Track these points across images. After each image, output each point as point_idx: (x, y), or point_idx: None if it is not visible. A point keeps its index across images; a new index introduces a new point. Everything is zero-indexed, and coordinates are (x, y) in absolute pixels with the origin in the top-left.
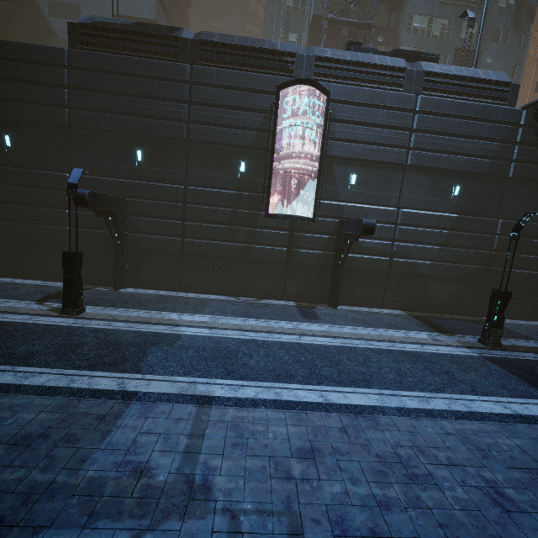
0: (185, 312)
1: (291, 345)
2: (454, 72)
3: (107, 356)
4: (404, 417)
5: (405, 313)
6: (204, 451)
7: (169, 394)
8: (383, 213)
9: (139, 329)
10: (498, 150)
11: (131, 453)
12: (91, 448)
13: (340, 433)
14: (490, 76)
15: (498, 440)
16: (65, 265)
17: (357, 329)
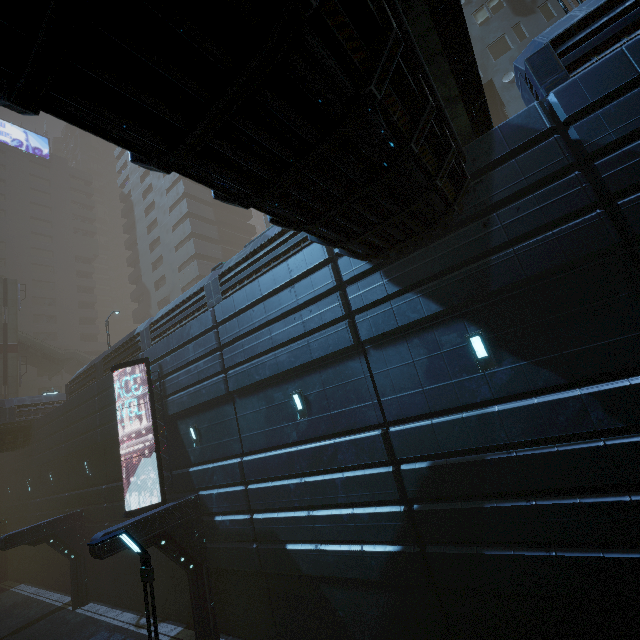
0: None
1: None
2: (246, 253)
3: None
4: None
5: None
6: None
7: None
8: (226, 471)
9: None
10: (321, 313)
11: None
12: None
13: None
14: None
15: None
16: None
17: None
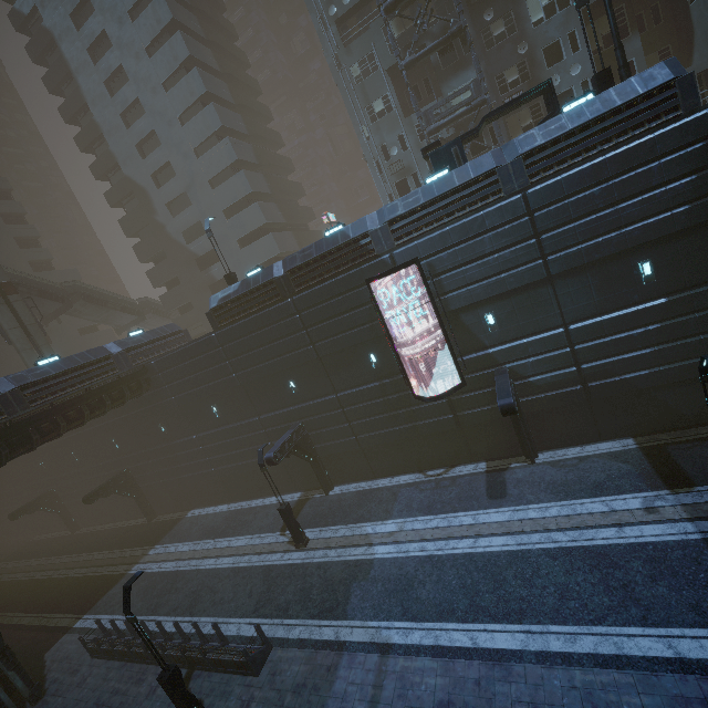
0: (378, 519)
1: (462, 560)
2: (567, 127)
3: (327, 600)
4: (538, 665)
5: (635, 443)
6: (381, 701)
7: (364, 643)
8: (547, 342)
9: (345, 557)
10: (695, 187)
11: (344, 701)
12: (326, 696)
13: (474, 685)
14: (631, 92)
15: (624, 698)
16: (283, 517)
17: (546, 508)
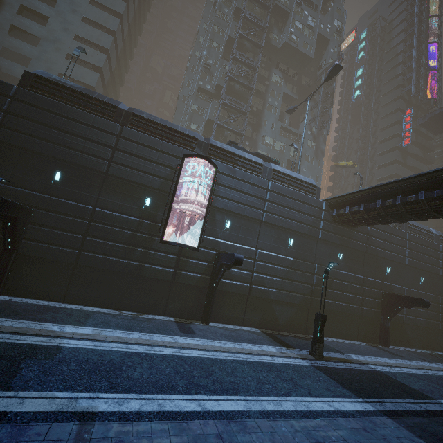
0: (67, 323)
1: (171, 358)
2: (288, 173)
3: None
4: (265, 419)
5: (259, 330)
6: None
7: (46, 412)
8: (247, 251)
9: (13, 340)
10: (313, 222)
11: None
12: None
13: (217, 439)
14: (306, 180)
15: (329, 433)
16: None
17: (225, 343)
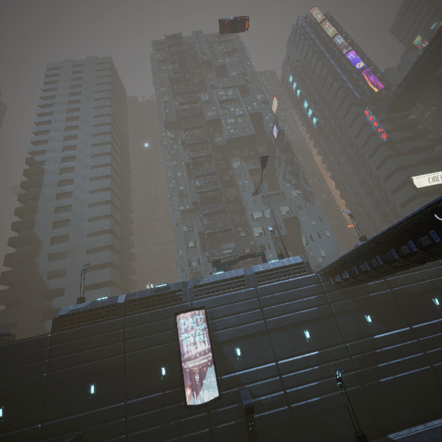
0: None
1: None
2: (271, 267)
3: None
4: None
5: None
6: None
7: None
8: (268, 370)
9: None
10: (317, 300)
11: None
12: None
13: None
14: (291, 262)
15: None
16: None
17: None
